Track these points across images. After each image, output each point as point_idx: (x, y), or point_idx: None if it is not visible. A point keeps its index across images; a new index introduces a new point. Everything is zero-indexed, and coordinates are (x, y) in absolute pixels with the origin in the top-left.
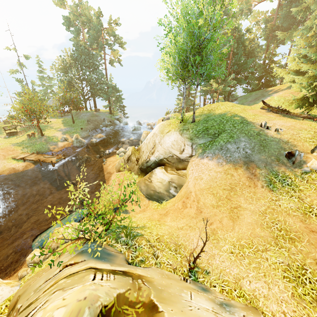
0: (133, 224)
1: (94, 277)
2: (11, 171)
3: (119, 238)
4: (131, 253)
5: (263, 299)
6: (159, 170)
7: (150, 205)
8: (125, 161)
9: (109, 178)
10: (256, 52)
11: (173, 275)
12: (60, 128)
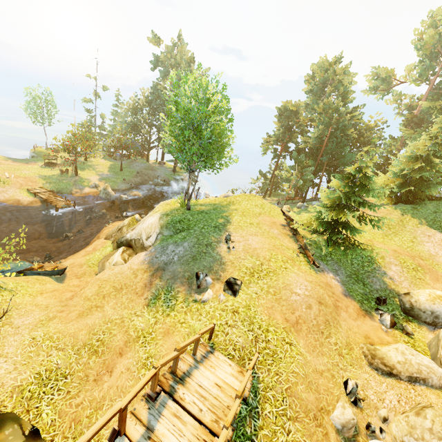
0: (11, 286)
1: None
2: (15, 202)
3: None
4: None
5: None
6: (121, 249)
7: None
8: (116, 230)
9: (93, 242)
10: (374, 145)
11: None
12: (102, 172)
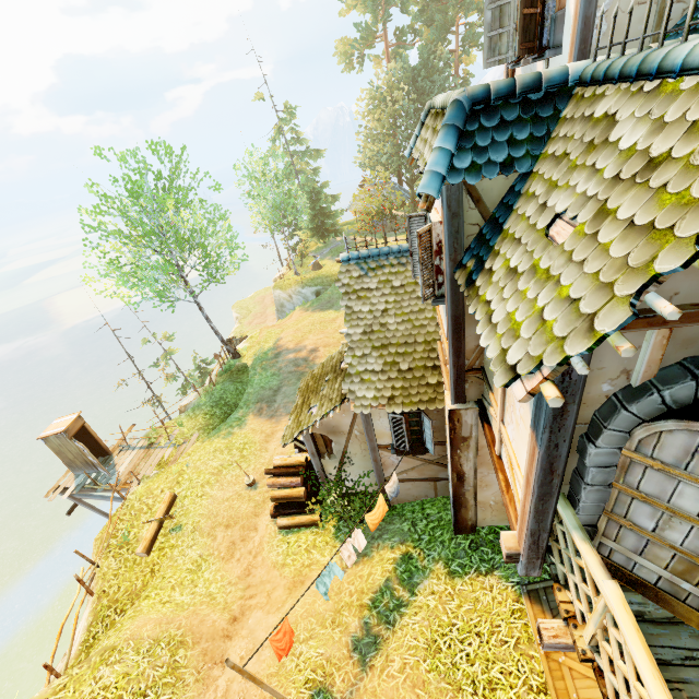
0: None
1: None
2: None
3: None
4: None
5: None
6: None
7: None
8: None
9: None
10: None
11: None
12: None
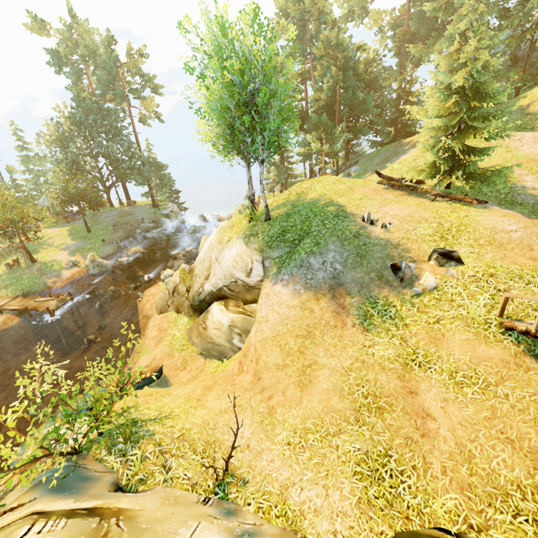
0: (154, 413)
1: (28, 531)
2: None
3: (113, 447)
4: (127, 470)
5: (311, 516)
6: (216, 306)
7: (207, 366)
8: (169, 295)
9: (145, 325)
10: (381, 80)
11: (189, 495)
12: (65, 244)
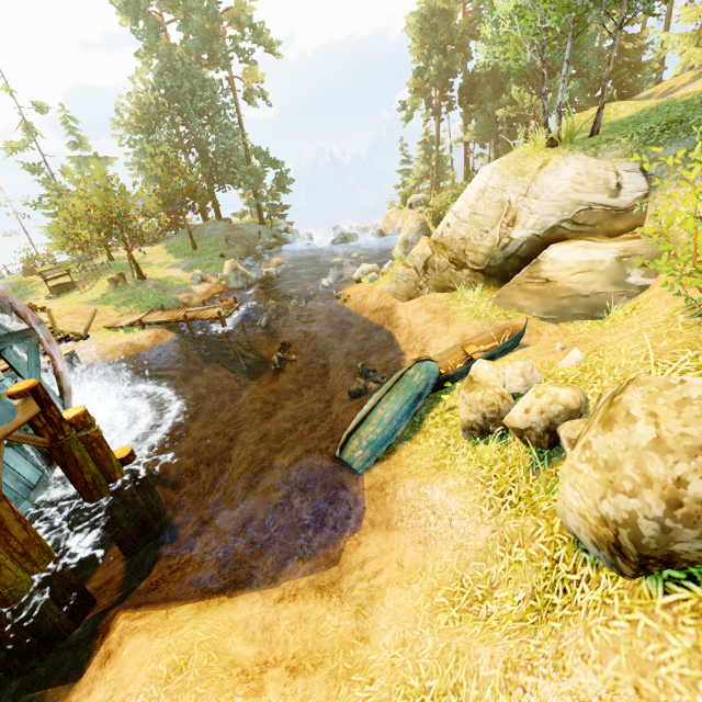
0: None
1: None
2: (126, 350)
3: None
4: None
5: None
6: (562, 248)
7: (572, 330)
8: (417, 273)
9: (389, 317)
10: None
11: None
12: (169, 263)
